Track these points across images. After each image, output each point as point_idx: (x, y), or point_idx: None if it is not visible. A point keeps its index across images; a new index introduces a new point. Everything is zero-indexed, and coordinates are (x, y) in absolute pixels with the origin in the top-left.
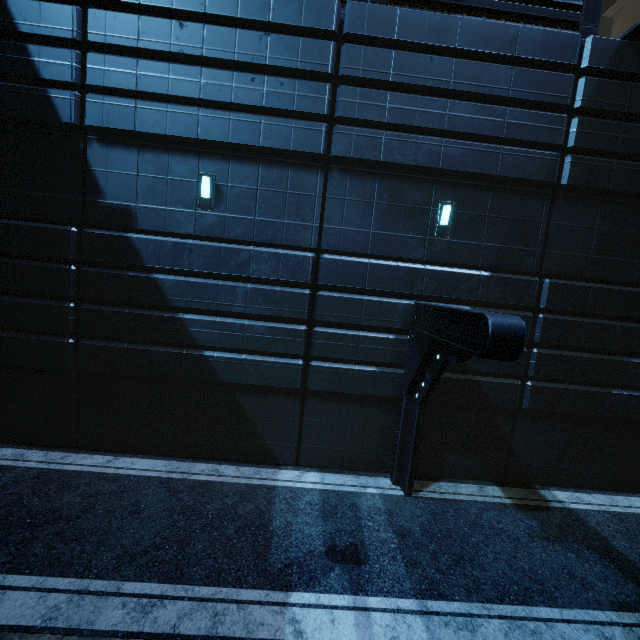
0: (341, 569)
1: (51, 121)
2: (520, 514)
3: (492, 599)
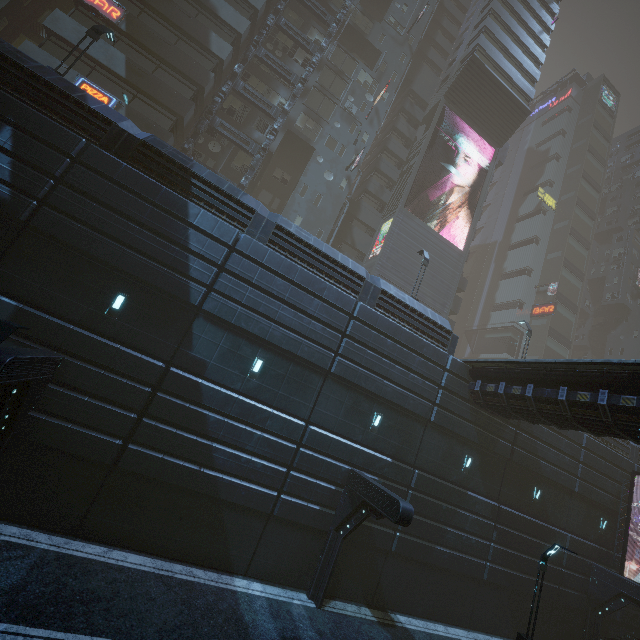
0: None
1: (183, 299)
2: (381, 628)
3: None
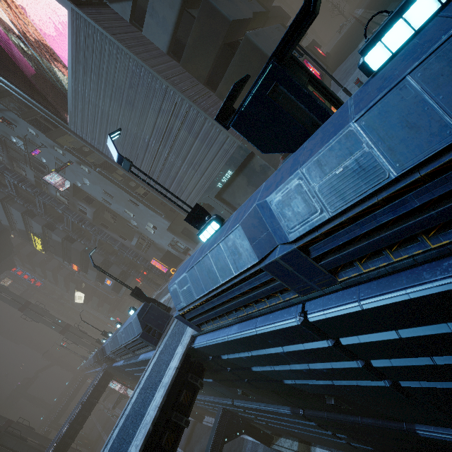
0: None
1: None
2: None
3: None
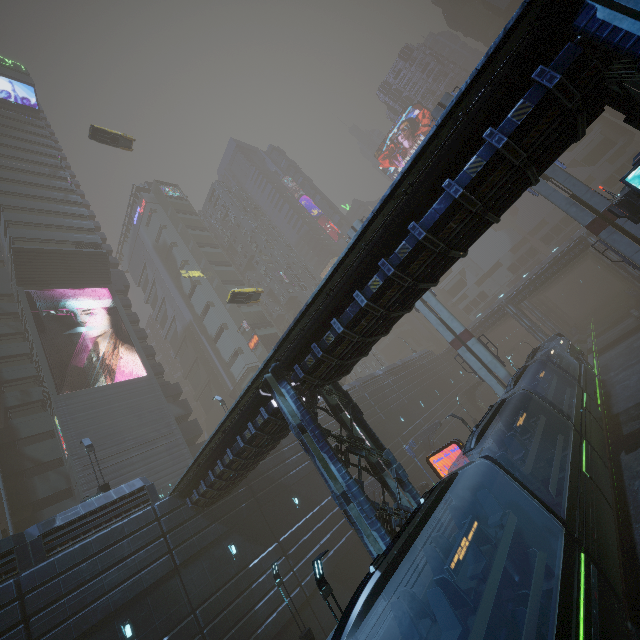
0: None
1: None
2: None
3: None
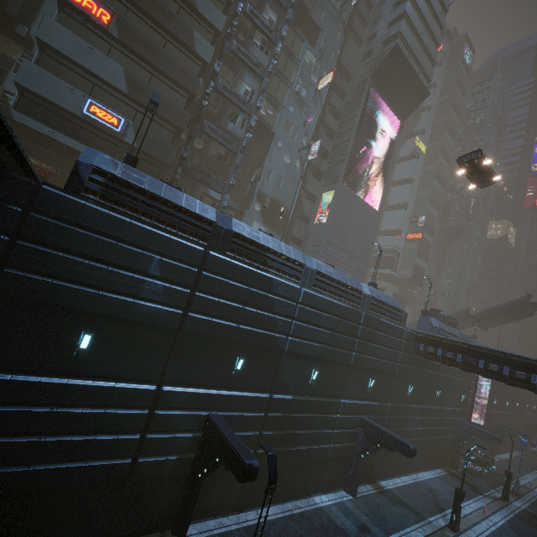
0: (368, 534)
1: (275, 348)
2: (382, 496)
3: (398, 530)
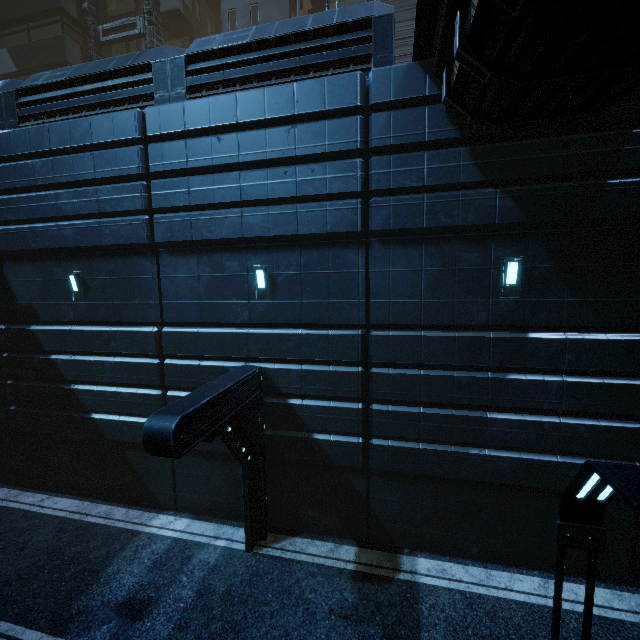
0: (117, 623)
1: None
2: (347, 584)
3: None
